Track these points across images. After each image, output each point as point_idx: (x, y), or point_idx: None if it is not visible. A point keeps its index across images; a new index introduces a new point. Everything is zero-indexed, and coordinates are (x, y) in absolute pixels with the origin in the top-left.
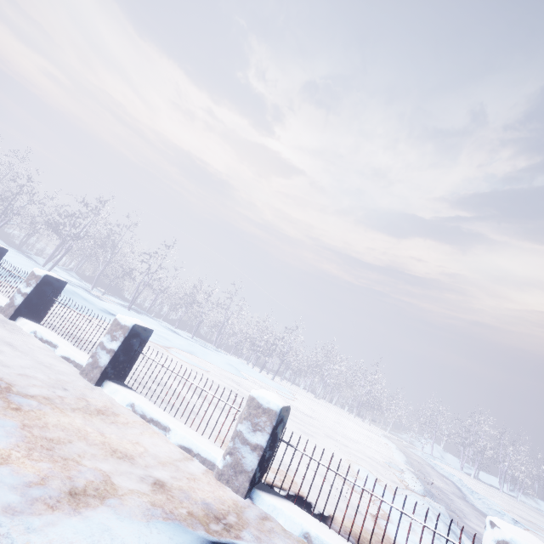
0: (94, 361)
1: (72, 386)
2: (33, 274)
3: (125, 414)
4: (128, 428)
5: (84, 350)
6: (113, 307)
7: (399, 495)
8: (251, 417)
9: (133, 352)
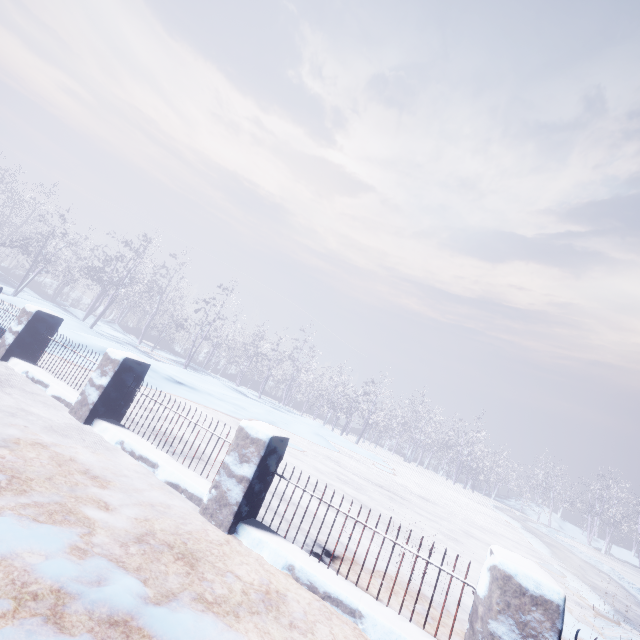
0: (220, 495)
1: (205, 547)
2: (108, 357)
3: (289, 590)
4: (312, 629)
5: (194, 470)
6: (172, 369)
7: (614, 638)
8: (511, 611)
9: (270, 475)
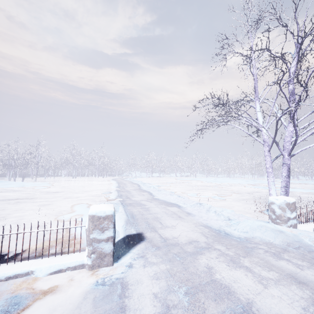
0: None
1: None
2: None
3: None
4: None
5: None
6: None
7: None
8: None
9: None
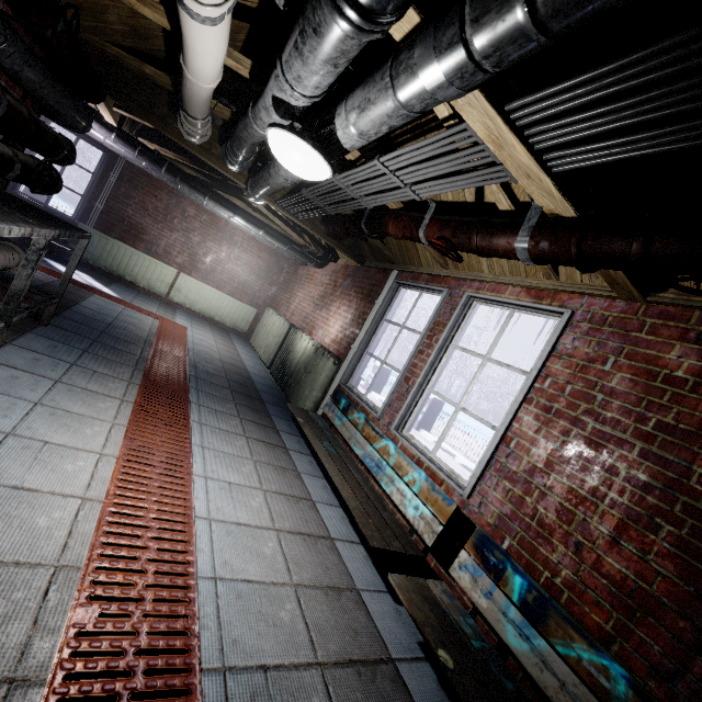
0: None
1: None
2: None
3: None
4: None
5: (474, 461)
6: None
7: None
8: None
9: None
